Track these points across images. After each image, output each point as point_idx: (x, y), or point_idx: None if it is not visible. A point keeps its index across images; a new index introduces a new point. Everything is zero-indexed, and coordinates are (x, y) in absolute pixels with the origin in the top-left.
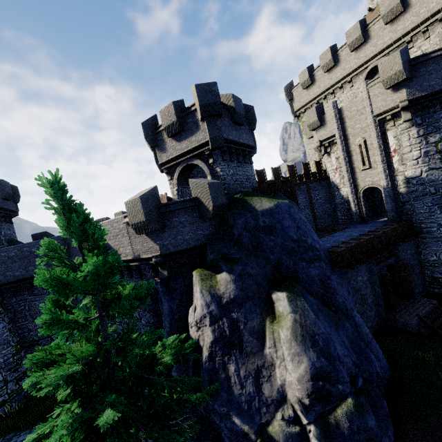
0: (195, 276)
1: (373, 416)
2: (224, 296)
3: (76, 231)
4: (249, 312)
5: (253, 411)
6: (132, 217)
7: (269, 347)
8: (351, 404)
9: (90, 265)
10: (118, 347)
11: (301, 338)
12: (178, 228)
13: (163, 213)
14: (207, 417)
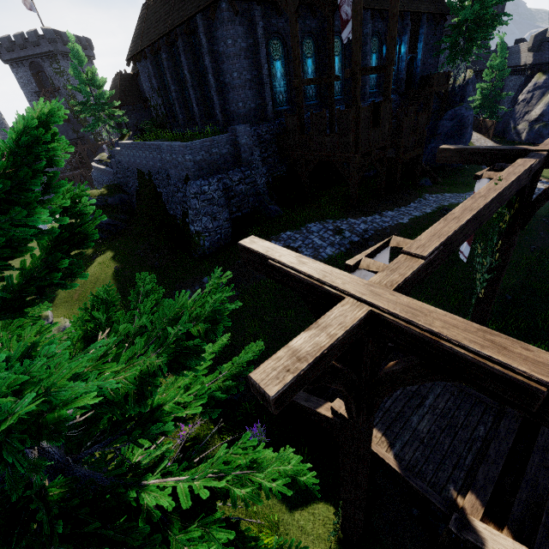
0: (535, 76)
1: (547, 132)
2: (537, 85)
3: (499, 52)
4: (541, 93)
5: (517, 122)
6: (529, 44)
7: (536, 105)
8: (542, 124)
9: (497, 62)
10: (493, 86)
11: (546, 103)
12: (545, 51)
13: (543, 43)
14: (507, 126)
